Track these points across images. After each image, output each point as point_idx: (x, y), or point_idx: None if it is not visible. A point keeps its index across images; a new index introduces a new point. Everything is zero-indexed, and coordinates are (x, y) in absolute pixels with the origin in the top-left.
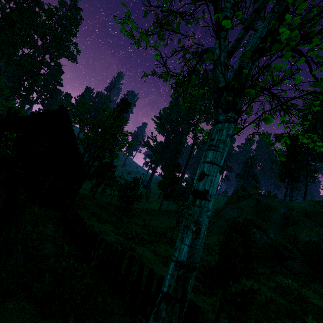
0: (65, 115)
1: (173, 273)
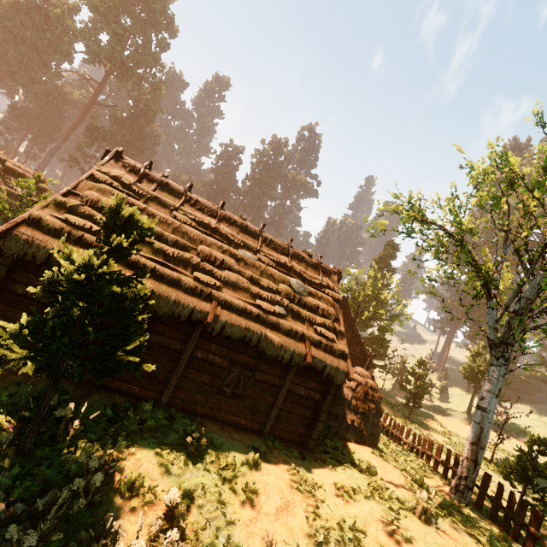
0: (347, 305)
1: (469, 448)
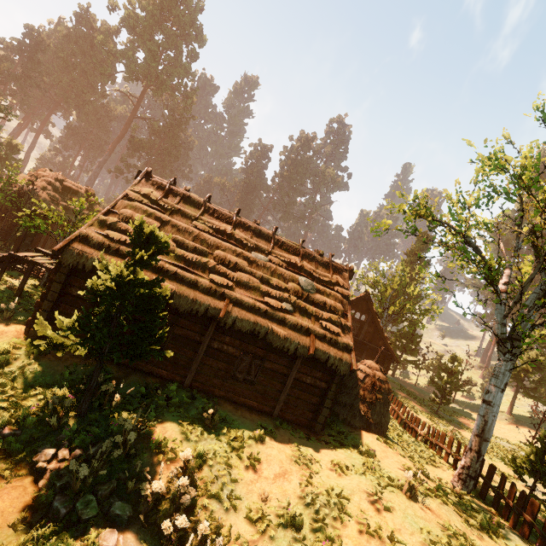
0: (369, 300)
1: (473, 439)
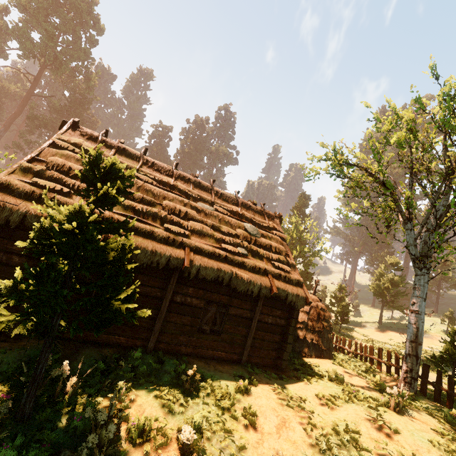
0: None
1: (409, 345)
